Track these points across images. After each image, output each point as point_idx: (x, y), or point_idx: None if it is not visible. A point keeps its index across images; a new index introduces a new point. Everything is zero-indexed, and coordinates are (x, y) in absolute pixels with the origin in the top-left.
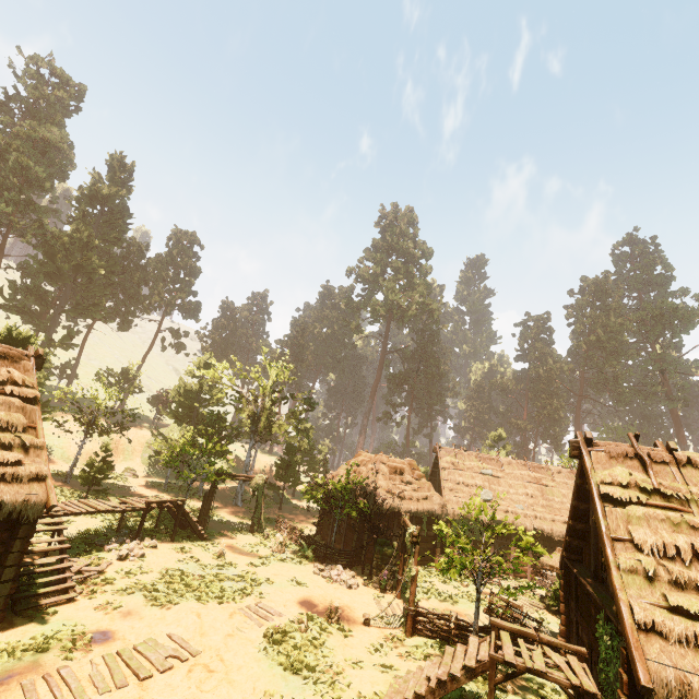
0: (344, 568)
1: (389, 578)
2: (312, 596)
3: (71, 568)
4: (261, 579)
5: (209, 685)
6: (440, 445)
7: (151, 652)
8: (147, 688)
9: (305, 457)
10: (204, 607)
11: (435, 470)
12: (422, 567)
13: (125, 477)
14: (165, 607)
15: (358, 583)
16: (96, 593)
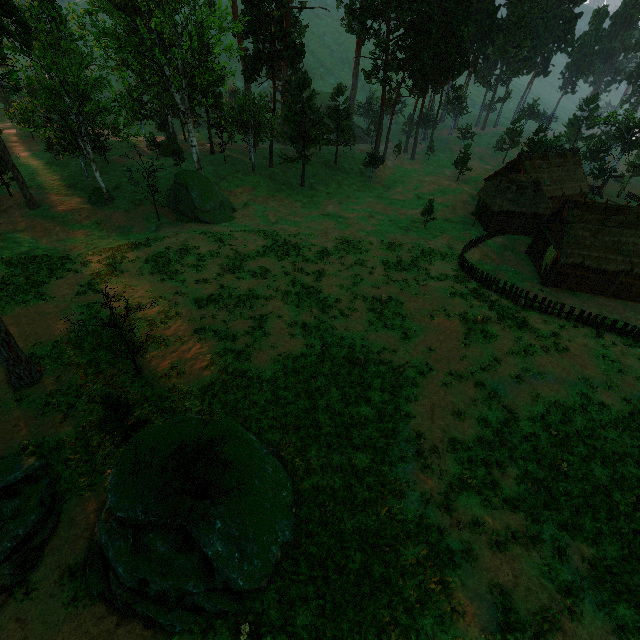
0: None
1: None
2: None
3: None
4: None
5: None
6: None
7: None
8: None
9: None
10: None
11: None
12: None
13: None
14: None
15: None
16: None
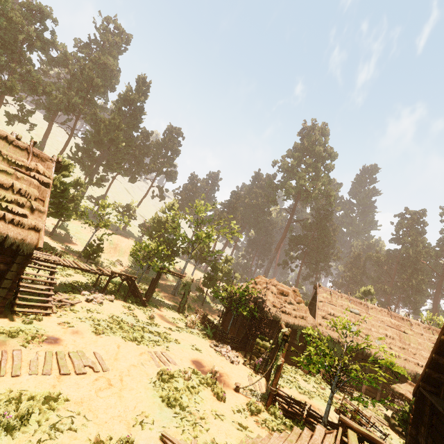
0: (232, 349)
1: (262, 364)
2: (203, 360)
3: (57, 298)
4: (172, 339)
5: (104, 393)
6: (320, 284)
7: (77, 359)
8: (62, 381)
9: (224, 277)
10: (125, 343)
11: (313, 301)
12: (290, 365)
13: (115, 264)
14: (100, 335)
15: (239, 362)
16: (64, 315)
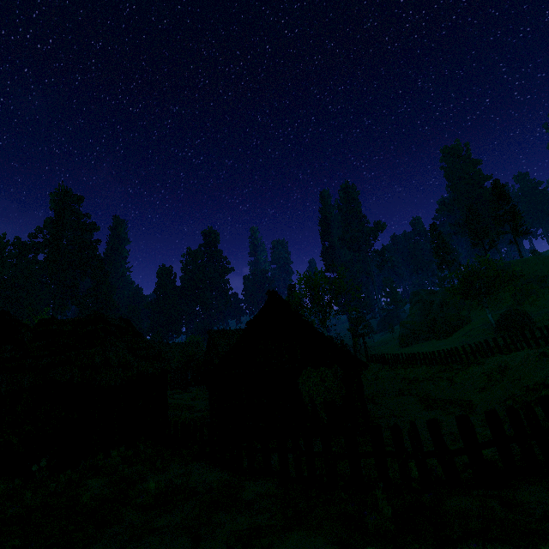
0: None
1: None
2: None
3: None
4: None
5: None
6: None
7: None
8: None
9: None
10: None
11: None
12: None
13: None
14: None
15: None
16: None
